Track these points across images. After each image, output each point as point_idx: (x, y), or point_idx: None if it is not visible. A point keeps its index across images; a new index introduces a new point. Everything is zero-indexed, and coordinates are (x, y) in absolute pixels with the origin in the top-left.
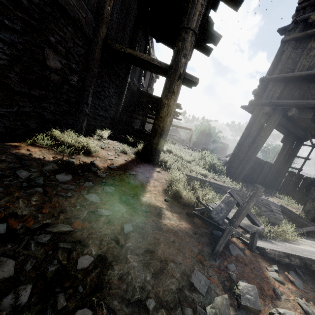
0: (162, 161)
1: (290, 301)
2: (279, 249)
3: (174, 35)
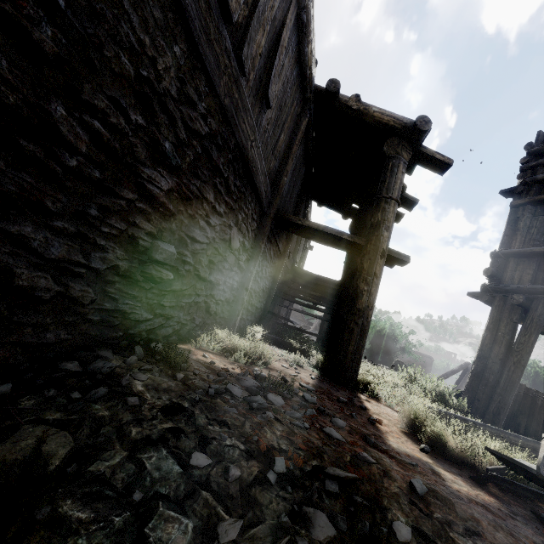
0: (361, 382)
1: None
2: None
3: (347, 198)
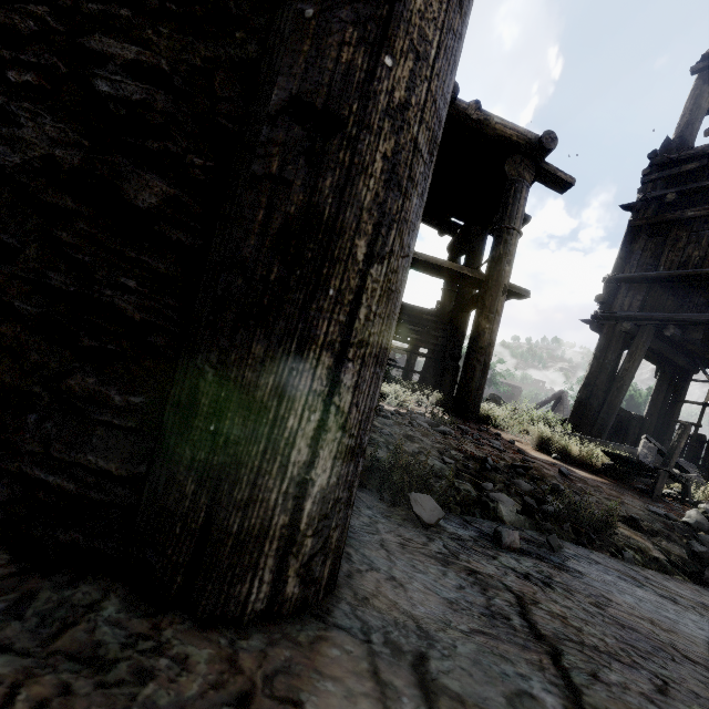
0: (482, 415)
1: None
2: None
3: (448, 213)
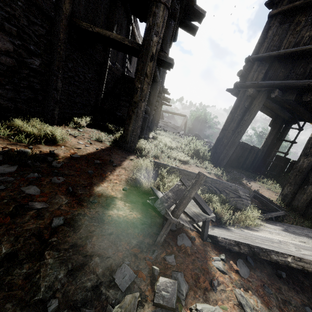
0: (139, 148)
1: (226, 292)
2: (231, 237)
3: None
